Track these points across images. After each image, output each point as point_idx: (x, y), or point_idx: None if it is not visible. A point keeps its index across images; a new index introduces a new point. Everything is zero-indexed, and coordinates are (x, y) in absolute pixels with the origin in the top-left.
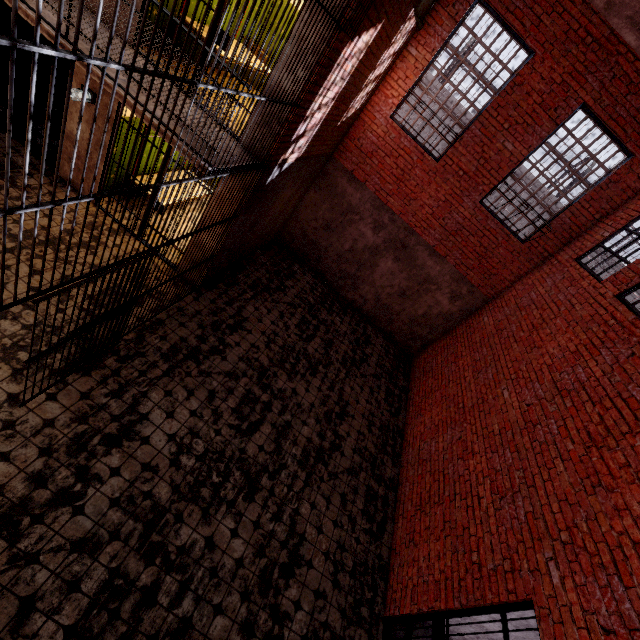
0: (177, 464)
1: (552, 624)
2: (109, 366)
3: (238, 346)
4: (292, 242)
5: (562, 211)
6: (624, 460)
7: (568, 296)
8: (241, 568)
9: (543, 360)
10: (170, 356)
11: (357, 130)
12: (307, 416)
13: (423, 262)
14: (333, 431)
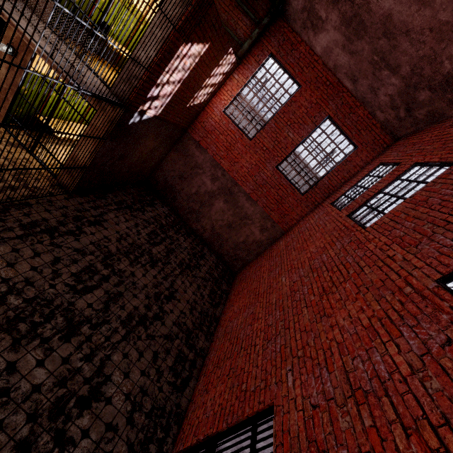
0: (2, 301)
1: (282, 415)
2: None
3: (93, 235)
4: (157, 185)
5: (323, 177)
6: (339, 297)
7: (324, 221)
8: (36, 393)
9: (306, 256)
10: (28, 227)
11: (203, 117)
12: (139, 292)
13: (243, 204)
14: (159, 306)
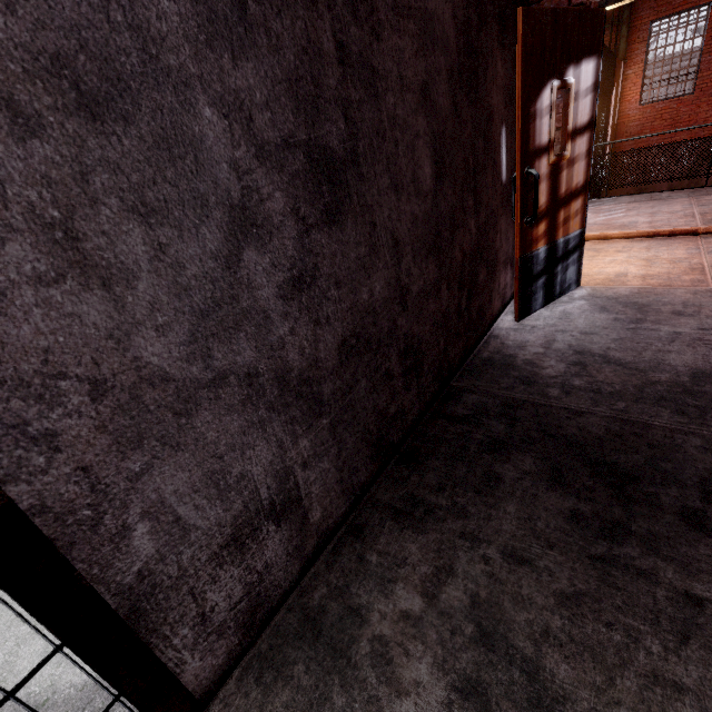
0: None
1: None
2: None
3: None
4: None
5: None
6: None
7: None
8: None
9: None
10: None
11: (621, 130)
12: None
13: None
14: None
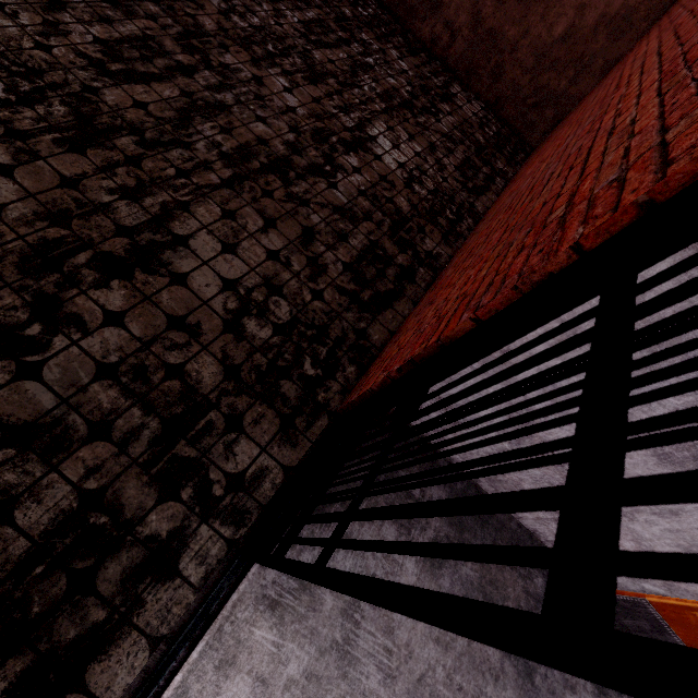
0: None
1: None
2: None
3: None
4: None
5: None
6: None
7: None
8: None
9: None
10: None
11: None
12: (272, 116)
13: None
14: (324, 154)
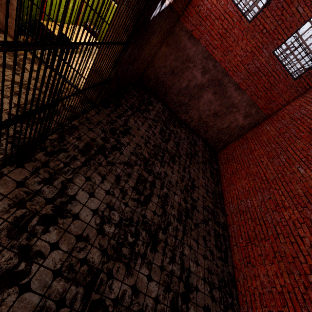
0: (102, 232)
1: None
2: (39, 159)
3: (129, 145)
4: (149, 83)
5: None
6: None
7: None
8: (158, 304)
9: None
10: (85, 151)
11: None
12: (175, 189)
13: (231, 94)
14: (190, 197)
